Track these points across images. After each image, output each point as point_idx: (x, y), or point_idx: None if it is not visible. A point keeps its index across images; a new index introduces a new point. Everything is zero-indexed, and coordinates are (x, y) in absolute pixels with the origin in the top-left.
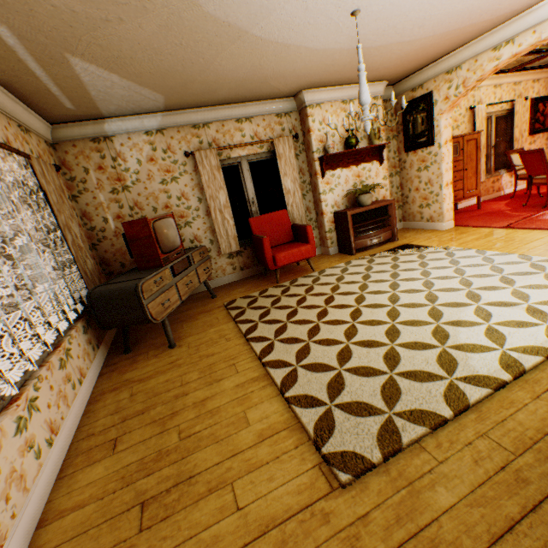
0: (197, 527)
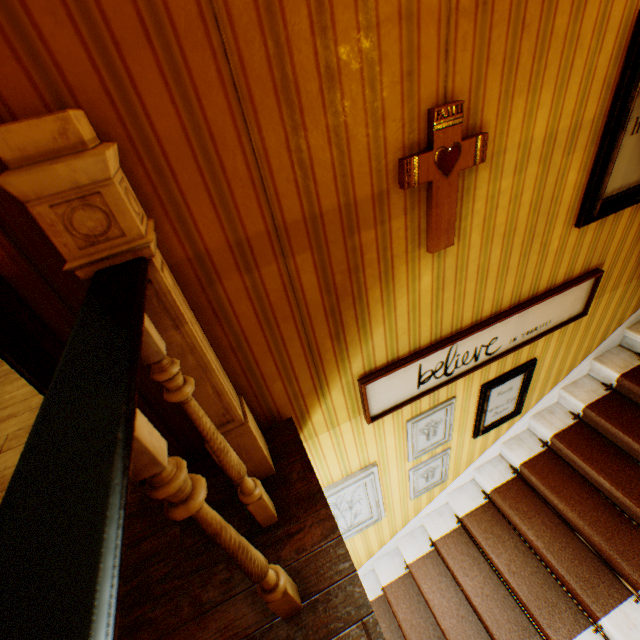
0: (6, 393)
